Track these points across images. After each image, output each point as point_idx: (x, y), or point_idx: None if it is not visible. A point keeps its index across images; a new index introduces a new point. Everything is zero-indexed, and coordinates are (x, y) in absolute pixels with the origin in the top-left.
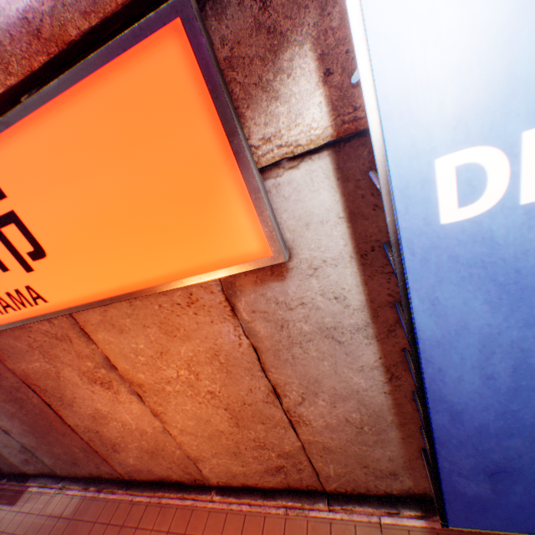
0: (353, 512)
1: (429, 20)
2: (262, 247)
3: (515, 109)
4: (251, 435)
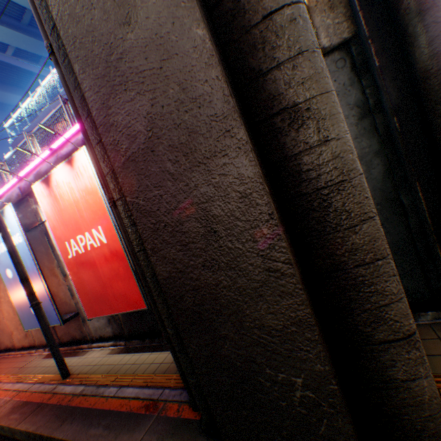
0: (40, 352)
1: None
2: None
3: None
4: (19, 318)
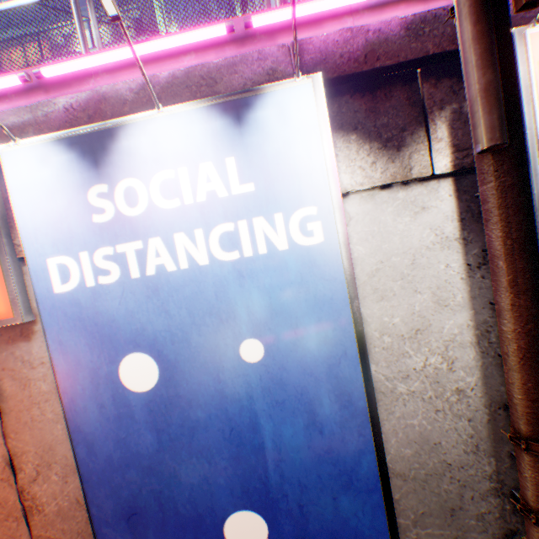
0: None
1: (38, 204)
2: (8, 310)
3: (76, 243)
4: None
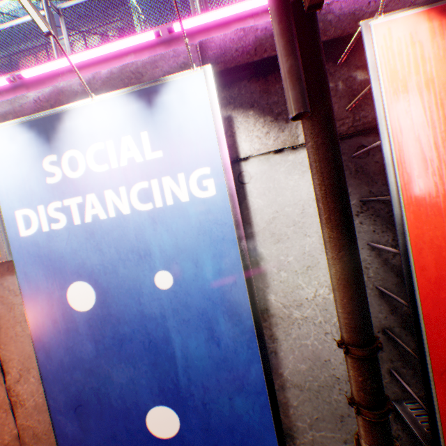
0: None
1: (9, 171)
2: None
3: (36, 199)
4: None
